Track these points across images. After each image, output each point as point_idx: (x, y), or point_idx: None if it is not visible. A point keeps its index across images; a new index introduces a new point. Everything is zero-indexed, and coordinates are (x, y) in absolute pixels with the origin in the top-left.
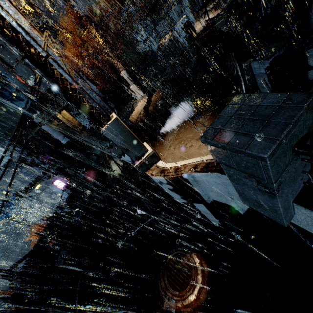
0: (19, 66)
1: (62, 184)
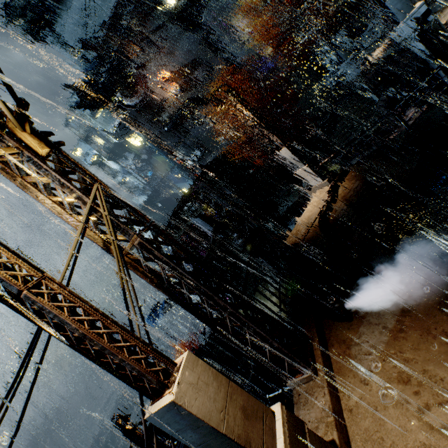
0: (180, 149)
1: None
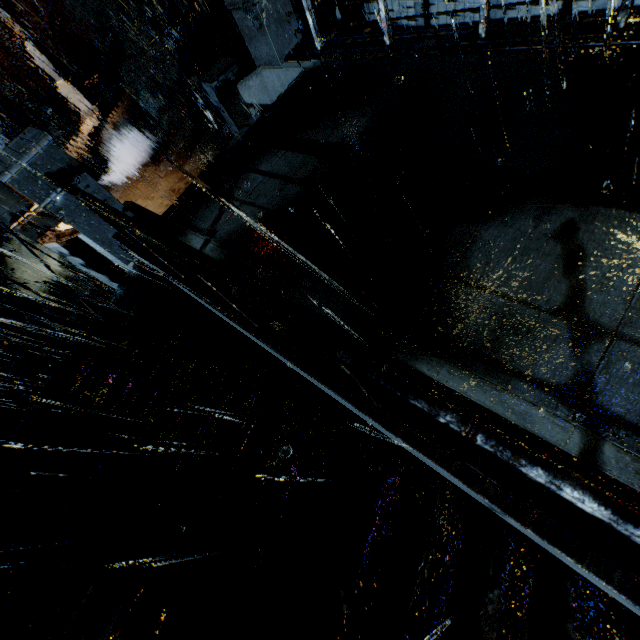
0: None
1: None
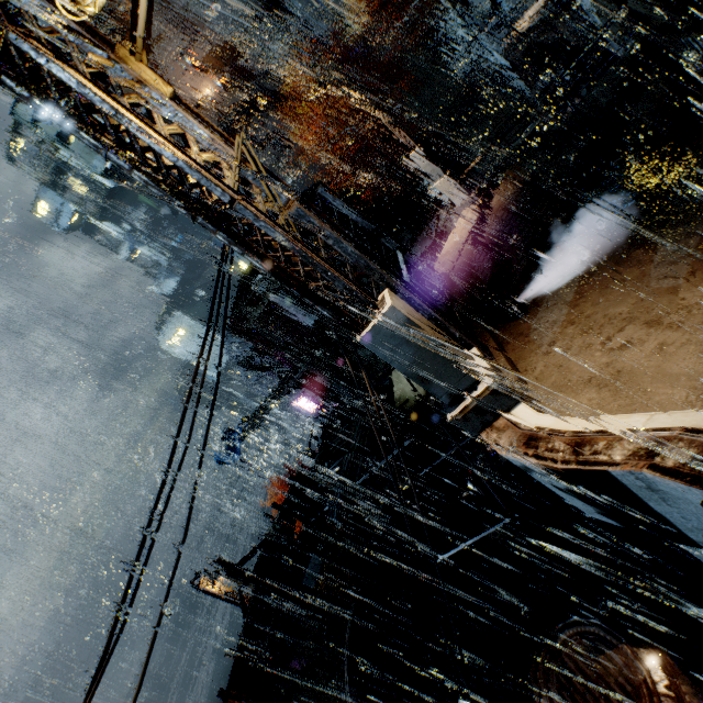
0: None
1: (312, 406)
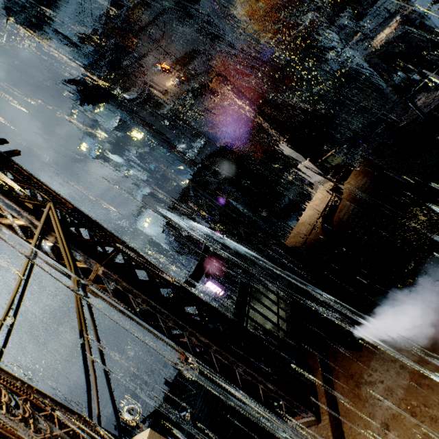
0: (181, 141)
1: (215, 287)
